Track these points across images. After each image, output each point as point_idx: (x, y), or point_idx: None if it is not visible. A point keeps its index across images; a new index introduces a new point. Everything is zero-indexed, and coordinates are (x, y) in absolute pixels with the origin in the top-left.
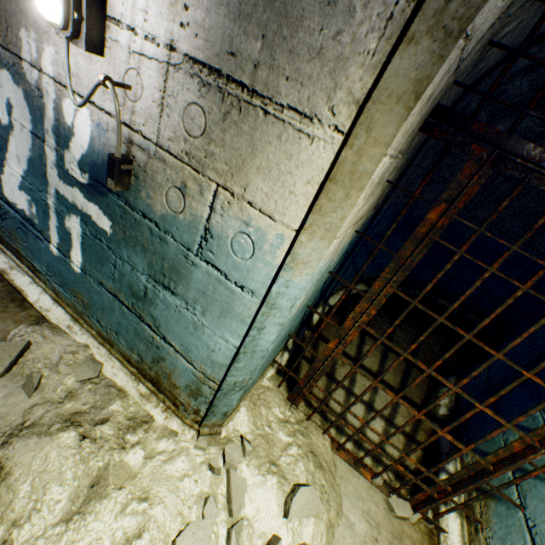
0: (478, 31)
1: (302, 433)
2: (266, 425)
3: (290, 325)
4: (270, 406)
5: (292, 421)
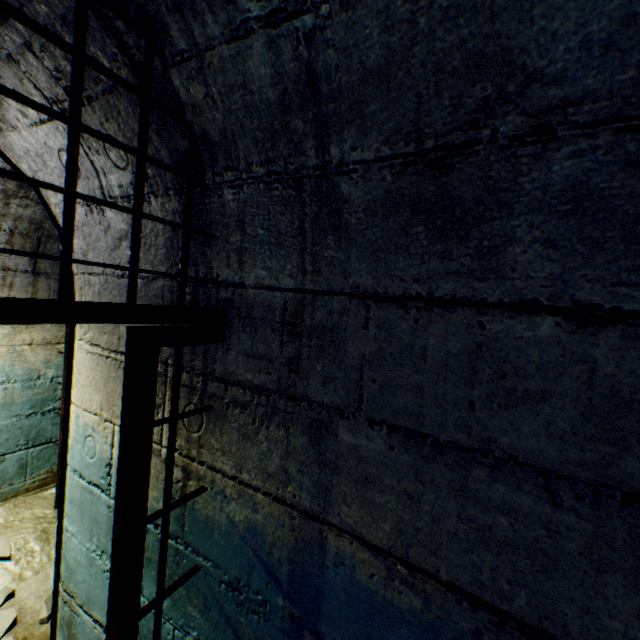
0: (10, 264)
1: (51, 522)
2: (19, 520)
3: (25, 422)
4: (34, 508)
5: (49, 517)
